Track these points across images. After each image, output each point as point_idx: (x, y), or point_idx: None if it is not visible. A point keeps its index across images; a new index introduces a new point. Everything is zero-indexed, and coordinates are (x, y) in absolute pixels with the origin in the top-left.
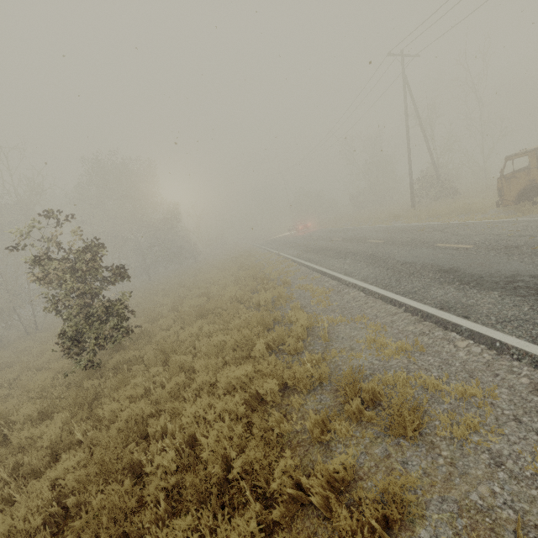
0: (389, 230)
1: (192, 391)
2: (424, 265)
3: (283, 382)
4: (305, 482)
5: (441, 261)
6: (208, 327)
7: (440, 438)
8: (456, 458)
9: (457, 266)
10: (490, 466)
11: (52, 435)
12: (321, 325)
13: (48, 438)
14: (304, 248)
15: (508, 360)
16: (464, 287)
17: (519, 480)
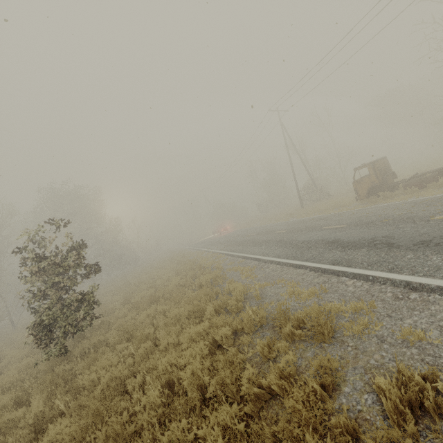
0: (289, 224)
1: (159, 353)
2: (317, 241)
3: (233, 330)
4: (264, 381)
5: (328, 237)
6: (162, 307)
7: (347, 337)
8: (358, 345)
9: (338, 238)
10: (378, 343)
11: (36, 411)
12: (253, 291)
13: (31, 415)
14: (228, 243)
15: (378, 285)
16: (345, 249)
17: (395, 346)
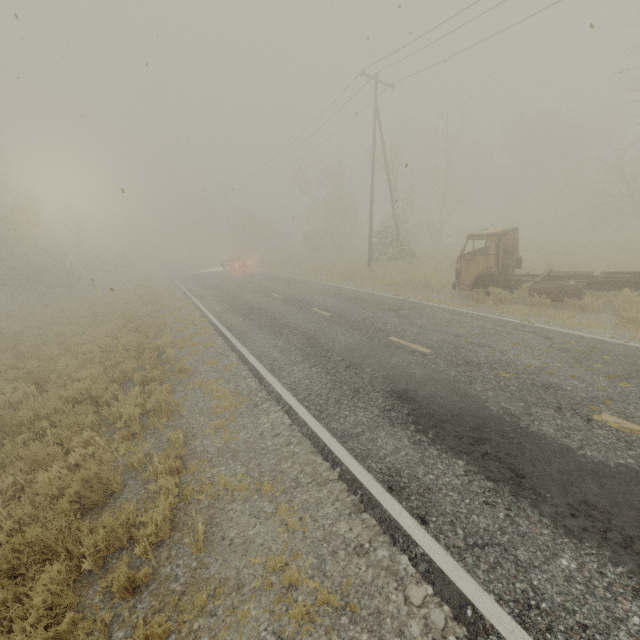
0: (340, 296)
1: None
2: (374, 376)
3: None
4: None
5: (395, 374)
6: None
7: None
8: None
9: (413, 390)
10: None
11: None
12: (205, 496)
13: None
14: (232, 302)
15: None
16: (421, 438)
17: None
